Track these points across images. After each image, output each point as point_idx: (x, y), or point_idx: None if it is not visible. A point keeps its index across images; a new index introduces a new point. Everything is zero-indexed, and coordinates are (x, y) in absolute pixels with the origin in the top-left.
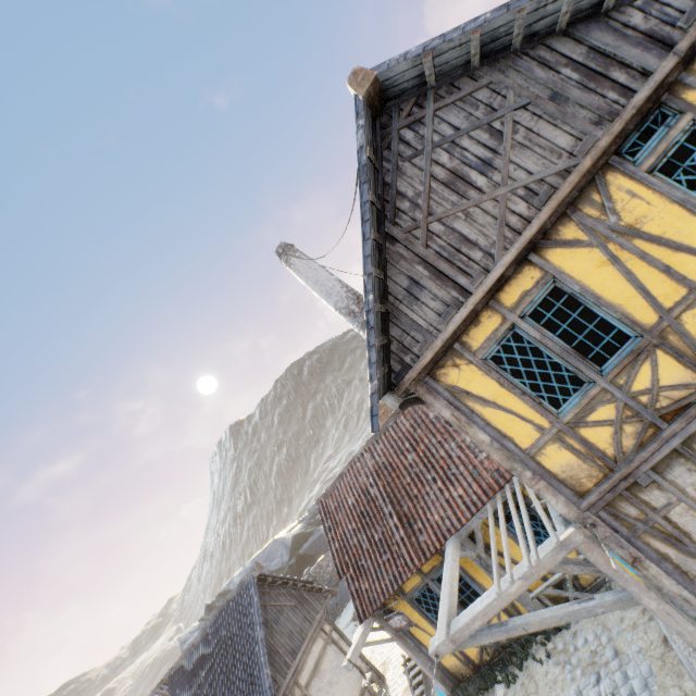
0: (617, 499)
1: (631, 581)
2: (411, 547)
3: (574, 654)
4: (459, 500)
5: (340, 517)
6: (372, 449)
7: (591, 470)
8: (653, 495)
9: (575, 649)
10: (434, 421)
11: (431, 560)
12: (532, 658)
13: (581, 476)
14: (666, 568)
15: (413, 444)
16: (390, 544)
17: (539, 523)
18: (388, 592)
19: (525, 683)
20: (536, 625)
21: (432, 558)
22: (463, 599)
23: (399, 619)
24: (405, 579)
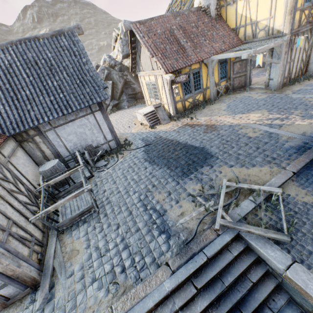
0: (293, 36)
1: (282, 57)
2: (197, 54)
3: (223, 101)
4: (217, 47)
5: (151, 35)
6: (174, 17)
7: (297, 25)
8: (296, 39)
9: (223, 101)
10: (207, 23)
11: (196, 65)
12: (208, 105)
13: (295, 25)
14: (287, 57)
15: (196, 26)
16: (183, 52)
17: (225, 70)
18: (183, 66)
19: (208, 108)
20: (266, 60)
21: (196, 65)
22: (196, 85)
23: (183, 77)
24: (192, 63)
